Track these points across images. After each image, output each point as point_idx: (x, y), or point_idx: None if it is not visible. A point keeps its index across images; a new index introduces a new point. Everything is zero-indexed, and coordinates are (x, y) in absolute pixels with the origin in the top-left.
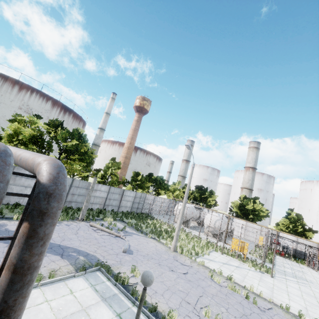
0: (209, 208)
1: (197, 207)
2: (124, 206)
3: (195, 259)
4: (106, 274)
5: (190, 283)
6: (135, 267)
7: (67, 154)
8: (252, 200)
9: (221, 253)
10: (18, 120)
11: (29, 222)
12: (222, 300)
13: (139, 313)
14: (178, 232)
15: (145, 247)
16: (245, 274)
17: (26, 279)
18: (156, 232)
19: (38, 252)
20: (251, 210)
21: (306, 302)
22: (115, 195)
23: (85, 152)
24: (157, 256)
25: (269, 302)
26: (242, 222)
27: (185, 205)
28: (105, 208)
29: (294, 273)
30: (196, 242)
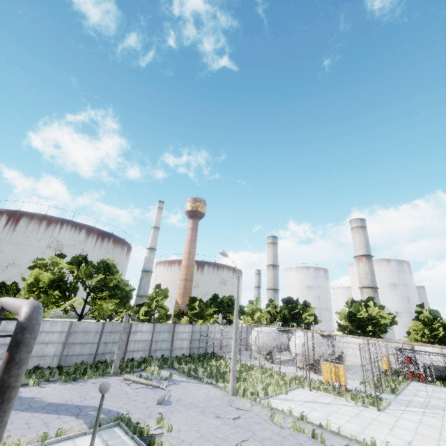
0: (308, 328)
1: (281, 330)
2: (179, 348)
3: (260, 400)
4: (124, 428)
5: (236, 429)
6: (162, 415)
7: (94, 292)
8: (363, 303)
9: (309, 390)
10: (39, 265)
11: (9, 351)
12: (274, 442)
13: (97, 418)
14: (233, 366)
15: (192, 395)
16: (333, 411)
17: (6, 396)
18: (217, 374)
19: (15, 374)
20: (368, 318)
21: (418, 435)
22: (163, 334)
23: (116, 286)
24: (204, 403)
25: (349, 440)
26: (358, 340)
27: (236, 328)
28: (151, 354)
29: (427, 402)
30: (275, 380)
